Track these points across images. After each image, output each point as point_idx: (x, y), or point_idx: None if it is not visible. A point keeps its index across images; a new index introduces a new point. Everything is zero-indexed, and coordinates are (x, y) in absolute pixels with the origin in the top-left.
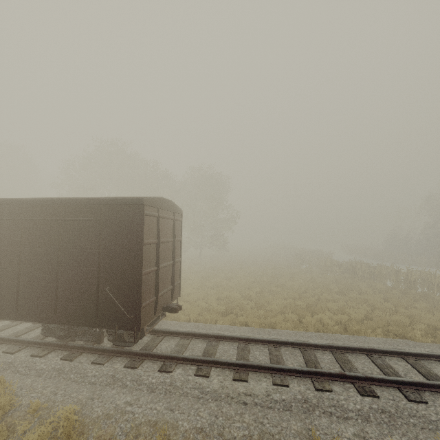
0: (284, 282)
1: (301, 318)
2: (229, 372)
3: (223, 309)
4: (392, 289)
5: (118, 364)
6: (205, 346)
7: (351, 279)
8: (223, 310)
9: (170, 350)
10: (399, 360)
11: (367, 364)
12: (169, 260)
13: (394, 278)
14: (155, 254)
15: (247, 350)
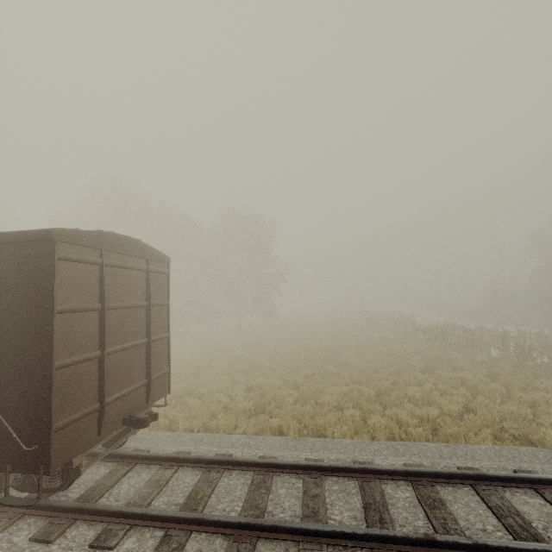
0: (348, 359)
1: (367, 415)
2: (221, 542)
3: (250, 405)
4: (499, 361)
5: (24, 532)
6: (196, 483)
7: (441, 349)
8: (250, 407)
9: (132, 493)
10: (529, 494)
11: (474, 507)
12: (139, 338)
13: (500, 344)
14: (95, 329)
15: (265, 487)
